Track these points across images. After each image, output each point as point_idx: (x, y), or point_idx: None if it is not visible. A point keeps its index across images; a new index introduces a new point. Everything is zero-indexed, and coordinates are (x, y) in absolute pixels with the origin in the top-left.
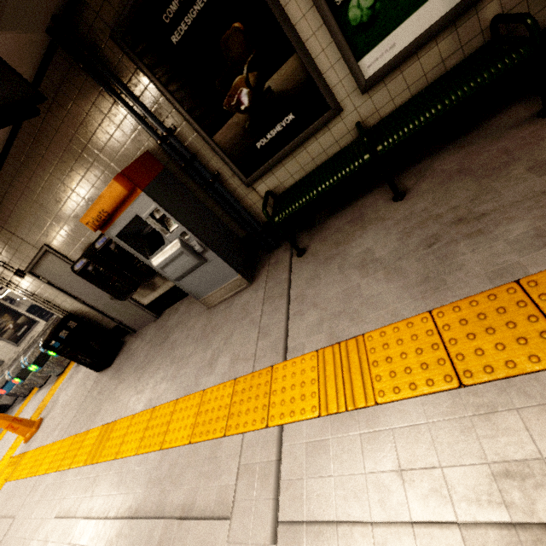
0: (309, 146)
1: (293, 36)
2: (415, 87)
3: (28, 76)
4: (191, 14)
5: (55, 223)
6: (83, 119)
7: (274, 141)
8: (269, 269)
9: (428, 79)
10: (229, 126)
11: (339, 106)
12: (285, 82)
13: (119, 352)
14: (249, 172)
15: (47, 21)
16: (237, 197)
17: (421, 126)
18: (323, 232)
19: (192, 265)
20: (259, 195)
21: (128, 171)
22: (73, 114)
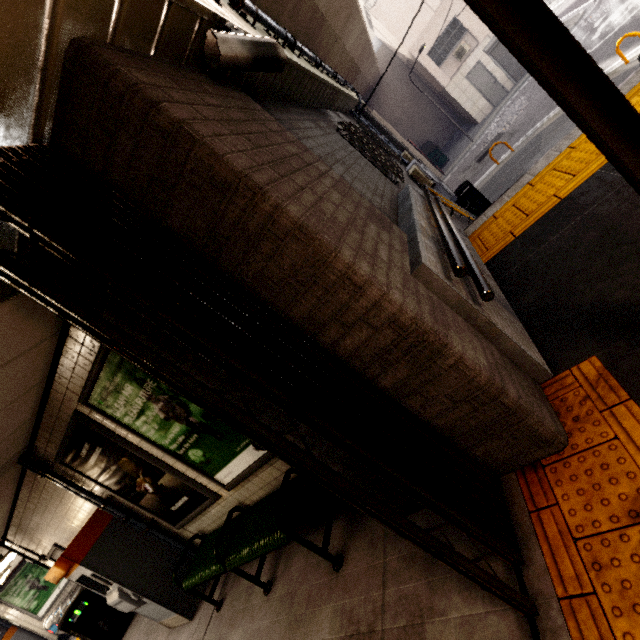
0: (210, 511)
1: (160, 467)
2: (266, 488)
3: (15, 475)
4: (95, 454)
5: (57, 533)
6: (55, 488)
7: (182, 508)
8: (205, 605)
9: (273, 485)
10: (146, 499)
11: (215, 496)
12: (170, 482)
13: (126, 630)
14: (175, 521)
15: (15, 462)
16: (176, 532)
17: (244, 561)
18: (237, 585)
19: (134, 608)
20: (192, 533)
21: (70, 548)
22: (49, 486)
